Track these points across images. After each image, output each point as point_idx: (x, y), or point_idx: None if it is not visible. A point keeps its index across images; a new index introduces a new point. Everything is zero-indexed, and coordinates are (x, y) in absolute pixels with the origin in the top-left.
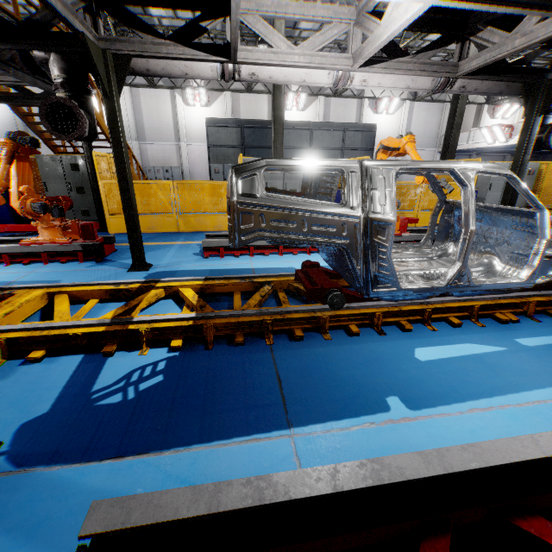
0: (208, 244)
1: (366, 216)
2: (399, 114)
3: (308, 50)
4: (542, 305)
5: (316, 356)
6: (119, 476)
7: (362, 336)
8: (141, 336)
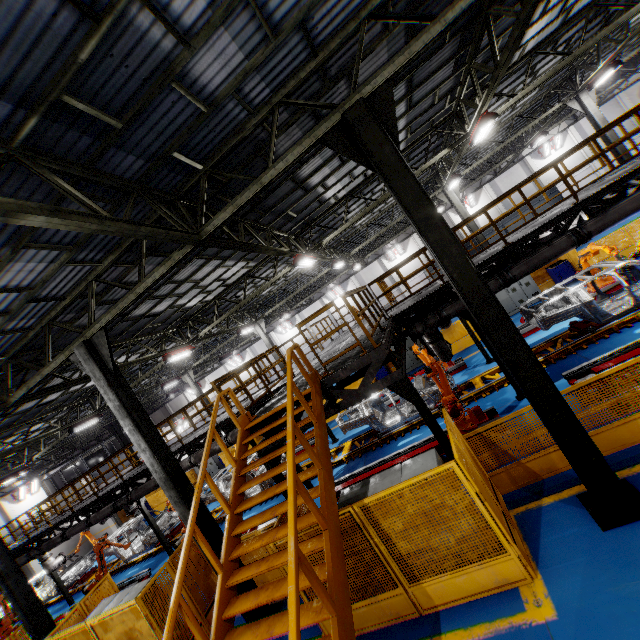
0: None
1: (582, 303)
2: (569, 141)
3: None
4: None
5: (594, 349)
6: (559, 382)
7: (611, 337)
8: None
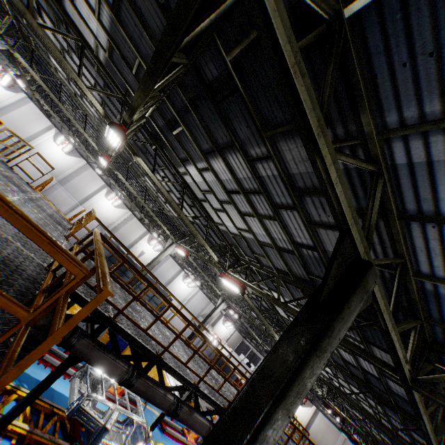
0: (46, 358)
1: (105, 424)
2: (192, 290)
3: None
4: None
5: None
6: None
7: None
8: (7, 430)
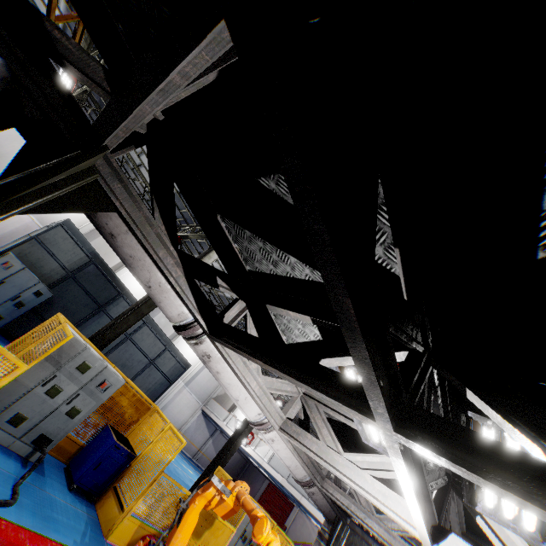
0: None
1: None
2: None
3: (266, 385)
4: None
5: None
6: None
7: None
8: None
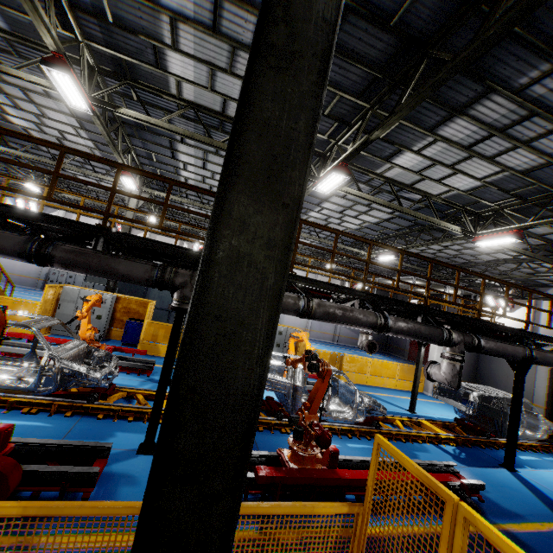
0: None
1: None
2: None
3: None
4: (72, 409)
5: None
6: None
7: None
8: None
